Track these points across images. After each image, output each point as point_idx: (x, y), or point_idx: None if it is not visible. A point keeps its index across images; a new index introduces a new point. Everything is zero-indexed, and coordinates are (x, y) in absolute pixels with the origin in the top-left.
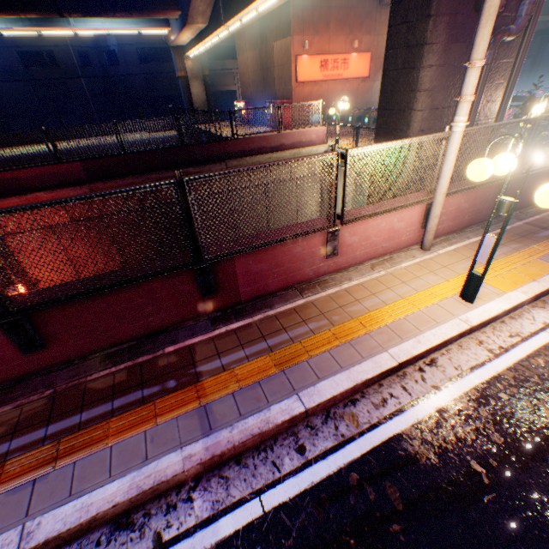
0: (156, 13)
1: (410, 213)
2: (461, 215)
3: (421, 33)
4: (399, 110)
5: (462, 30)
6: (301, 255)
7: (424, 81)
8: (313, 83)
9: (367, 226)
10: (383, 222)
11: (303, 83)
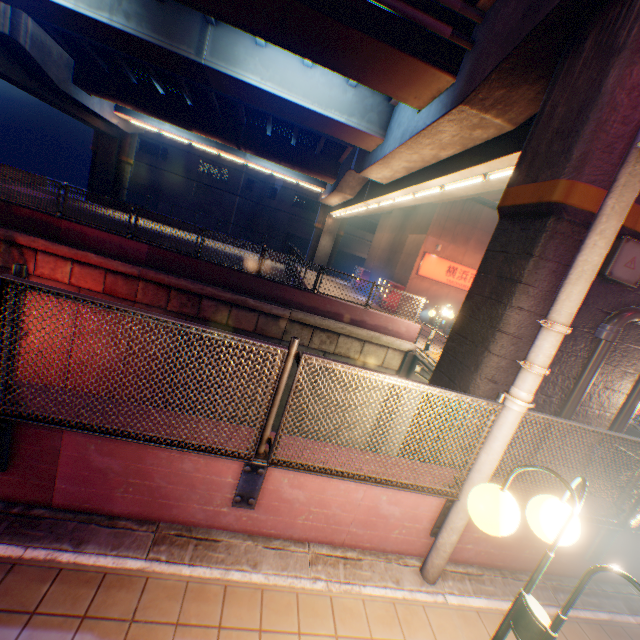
0: (315, 173)
1: (416, 497)
2: (516, 544)
3: (518, 268)
4: (472, 341)
5: None
6: (191, 475)
7: (509, 322)
8: (434, 281)
9: (328, 484)
10: (361, 490)
11: (423, 277)
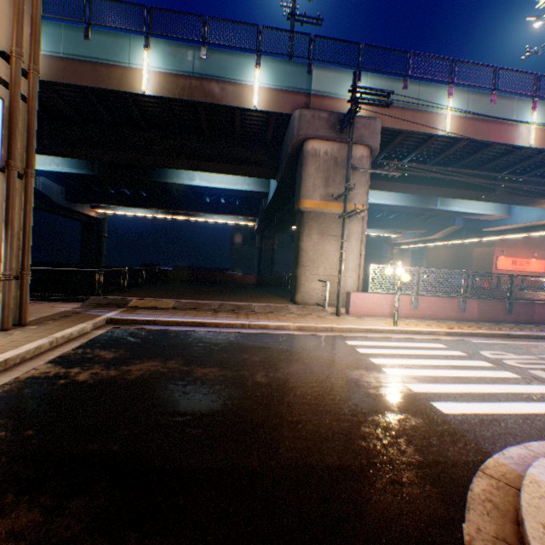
0: (412, 230)
1: None
2: None
3: None
4: None
5: None
6: None
7: None
8: (504, 270)
9: None
10: None
11: (498, 269)
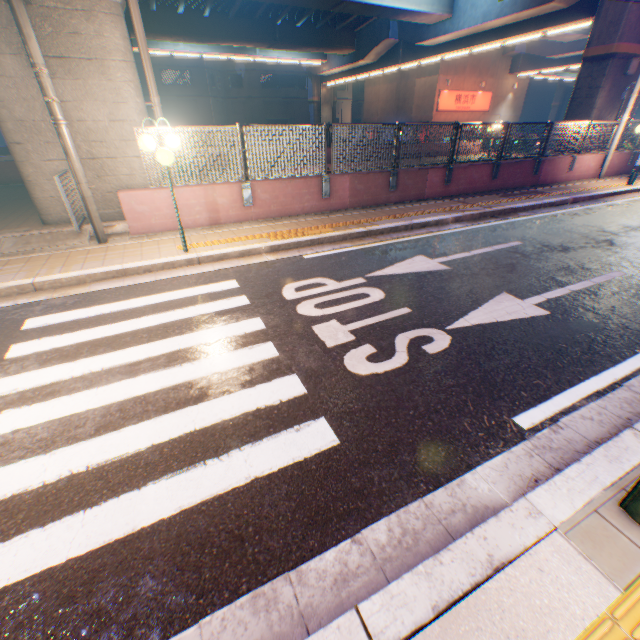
0: (337, 51)
1: (596, 160)
2: (612, 168)
3: (598, 83)
4: (580, 118)
5: (616, 83)
6: (559, 168)
7: (597, 105)
8: (447, 113)
9: (581, 162)
10: (587, 161)
11: (441, 112)
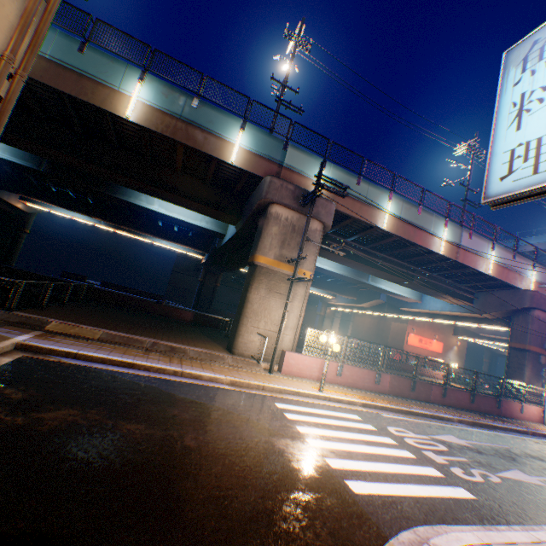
0: (346, 295)
1: (537, 409)
2: None
3: (522, 361)
4: (516, 378)
5: (534, 364)
6: (513, 407)
7: (525, 373)
8: (413, 346)
9: (527, 407)
10: (530, 408)
11: (409, 344)
